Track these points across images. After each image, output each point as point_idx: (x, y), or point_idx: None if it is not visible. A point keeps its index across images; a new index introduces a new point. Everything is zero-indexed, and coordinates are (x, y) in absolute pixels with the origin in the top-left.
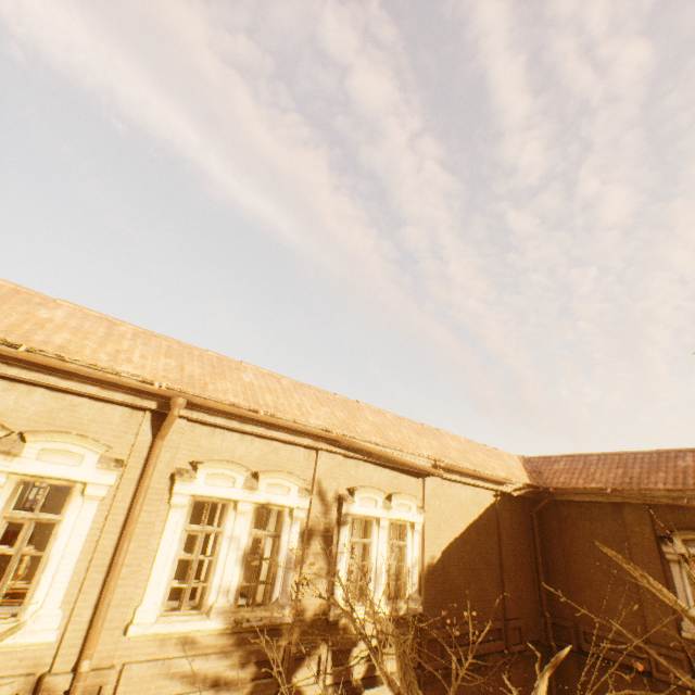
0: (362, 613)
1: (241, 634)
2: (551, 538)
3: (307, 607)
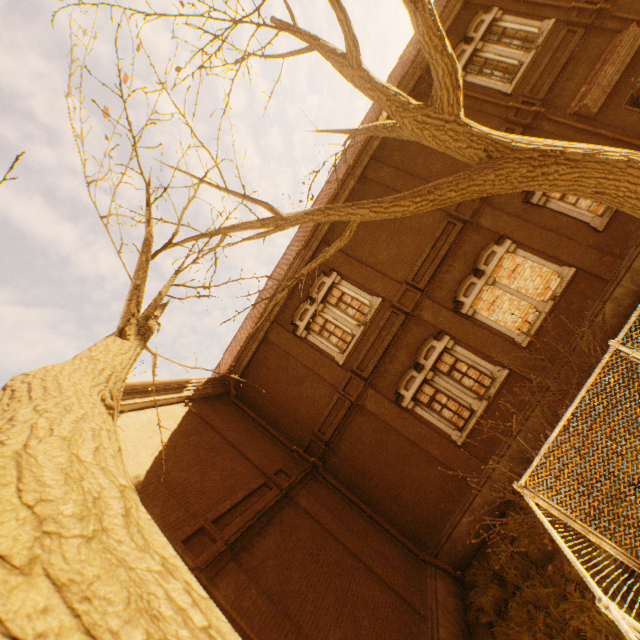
0: None
1: None
2: (259, 403)
3: None
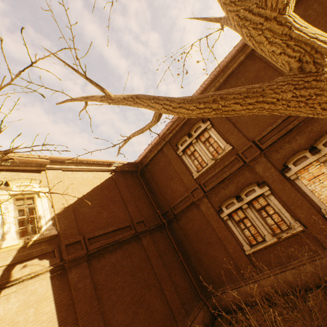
0: None
1: None
2: (150, 181)
3: None
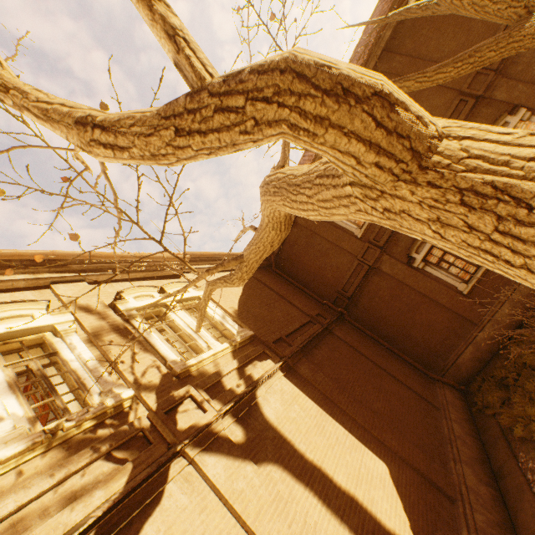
0: (205, 354)
1: (73, 442)
2: (293, 272)
3: (145, 378)
